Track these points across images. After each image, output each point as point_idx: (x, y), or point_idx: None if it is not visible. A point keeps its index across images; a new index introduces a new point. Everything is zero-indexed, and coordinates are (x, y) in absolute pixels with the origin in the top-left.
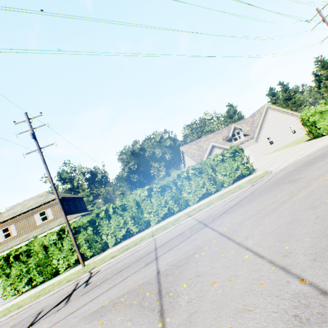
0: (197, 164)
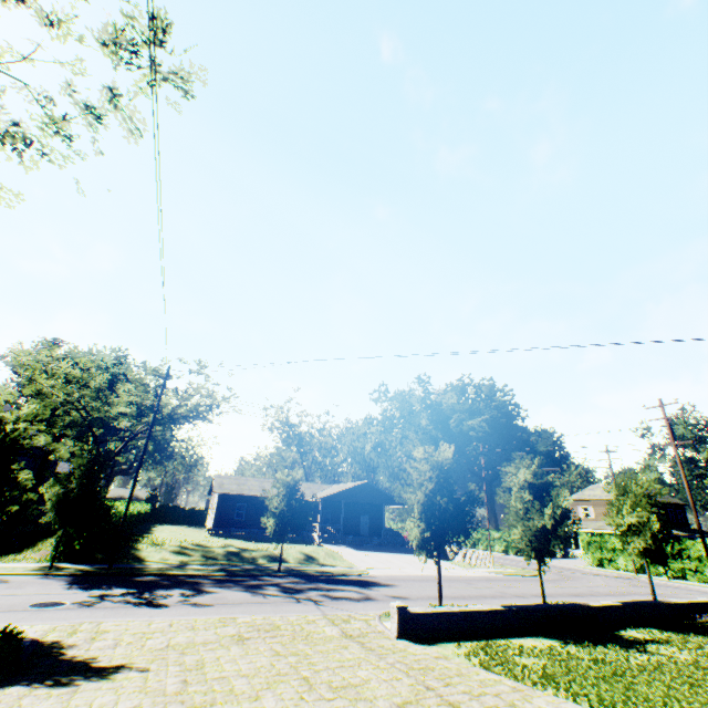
0: None
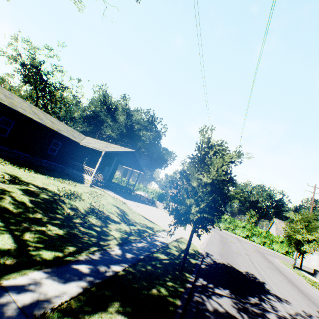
0: (275, 234)
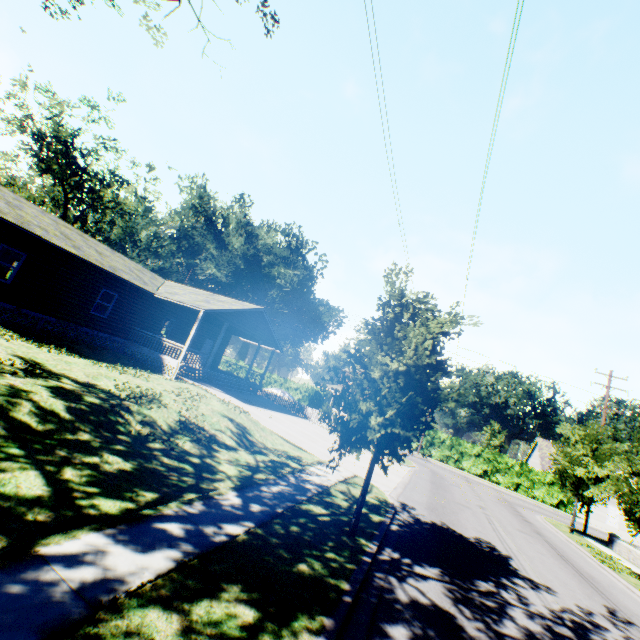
0: (540, 468)
